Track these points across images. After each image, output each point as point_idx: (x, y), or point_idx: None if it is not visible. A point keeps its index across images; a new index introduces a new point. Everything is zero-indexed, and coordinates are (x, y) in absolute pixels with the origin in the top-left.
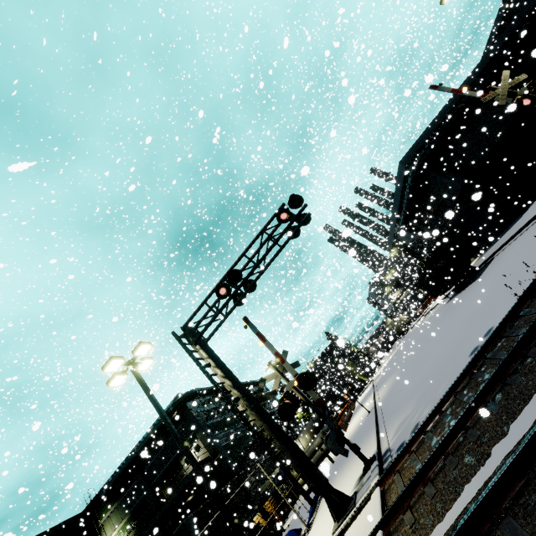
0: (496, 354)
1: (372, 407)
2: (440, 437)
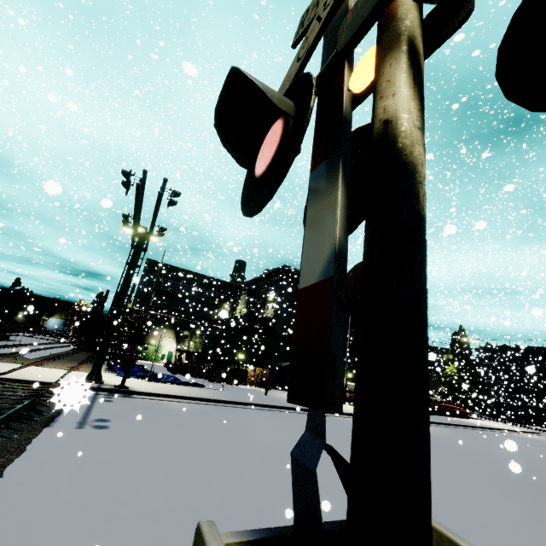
0: (5, 407)
1: None
2: (17, 392)
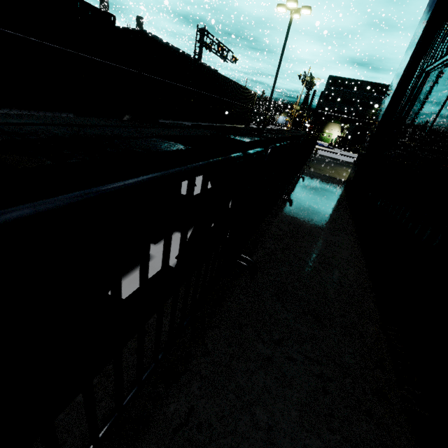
0: None
1: None
2: None
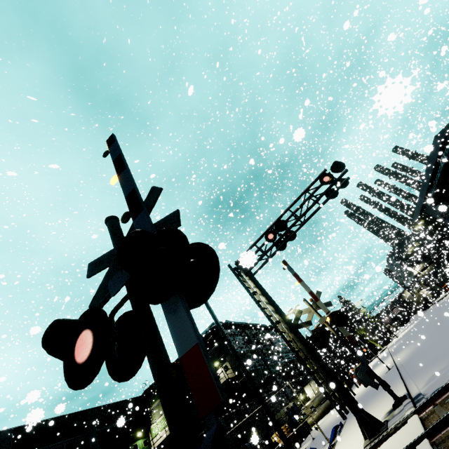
0: None
1: (392, 365)
2: None
